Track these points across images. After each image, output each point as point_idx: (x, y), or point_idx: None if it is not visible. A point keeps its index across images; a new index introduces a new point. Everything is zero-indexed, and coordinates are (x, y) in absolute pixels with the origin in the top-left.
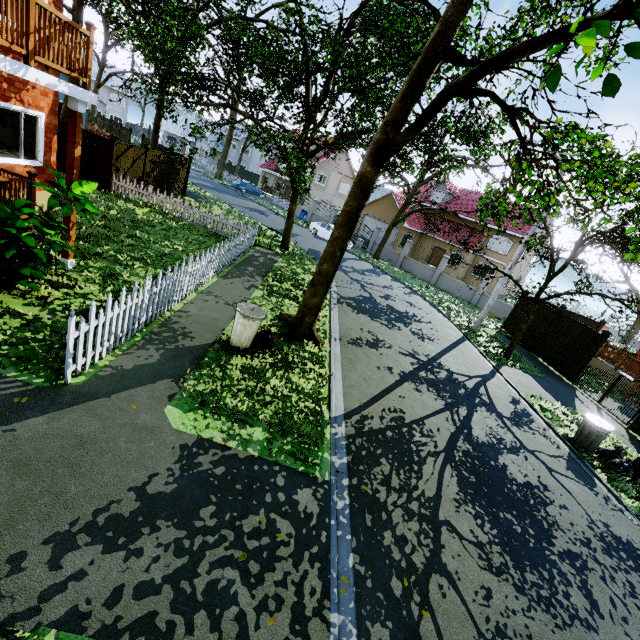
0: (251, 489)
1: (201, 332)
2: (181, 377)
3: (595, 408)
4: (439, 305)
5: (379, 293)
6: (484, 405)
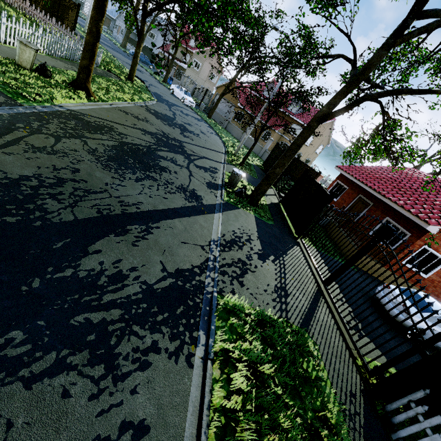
0: None
1: None
2: None
3: (272, 194)
4: (226, 142)
5: (184, 121)
6: (186, 157)
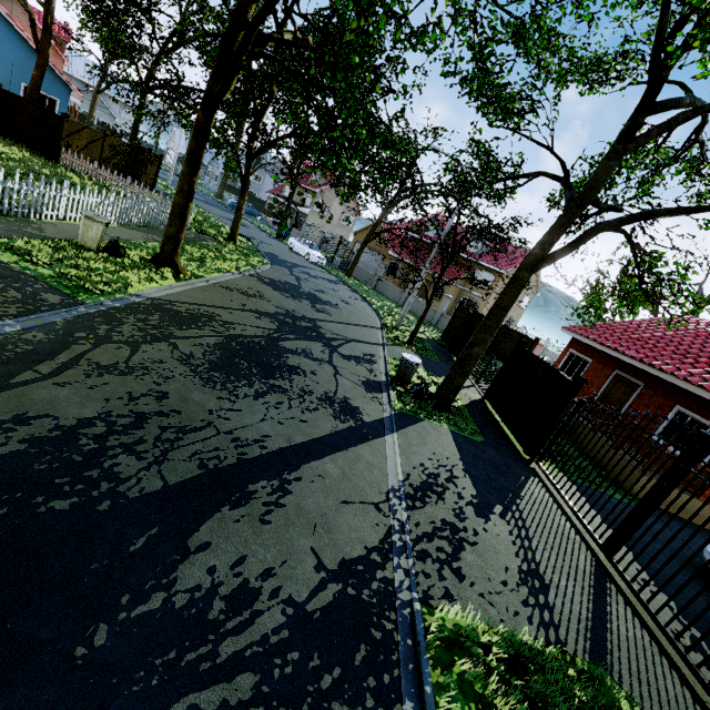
0: (5, 278)
1: (56, 233)
2: (5, 237)
3: (467, 384)
4: (380, 310)
5: (313, 287)
6: (325, 344)
